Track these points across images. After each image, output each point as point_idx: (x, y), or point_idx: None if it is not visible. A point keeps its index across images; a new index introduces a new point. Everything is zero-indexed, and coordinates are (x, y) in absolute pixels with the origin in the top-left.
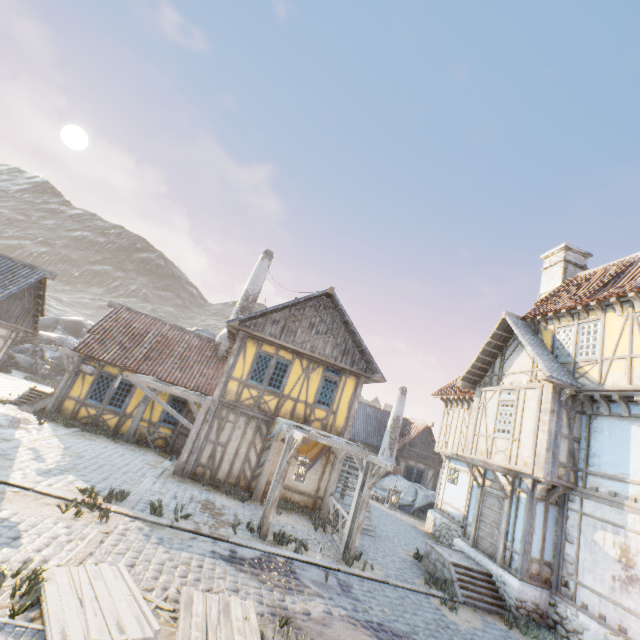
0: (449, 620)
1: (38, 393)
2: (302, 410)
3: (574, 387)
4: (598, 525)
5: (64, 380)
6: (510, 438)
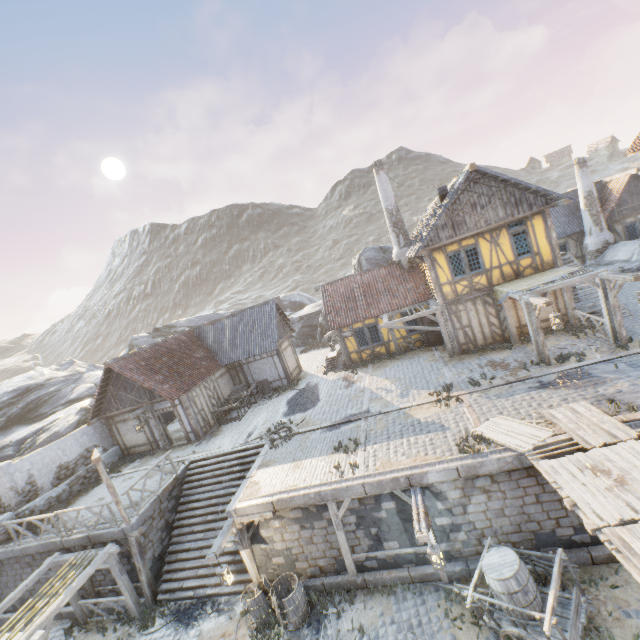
0: None
1: (331, 360)
2: (509, 270)
3: None
4: None
5: (341, 347)
6: None
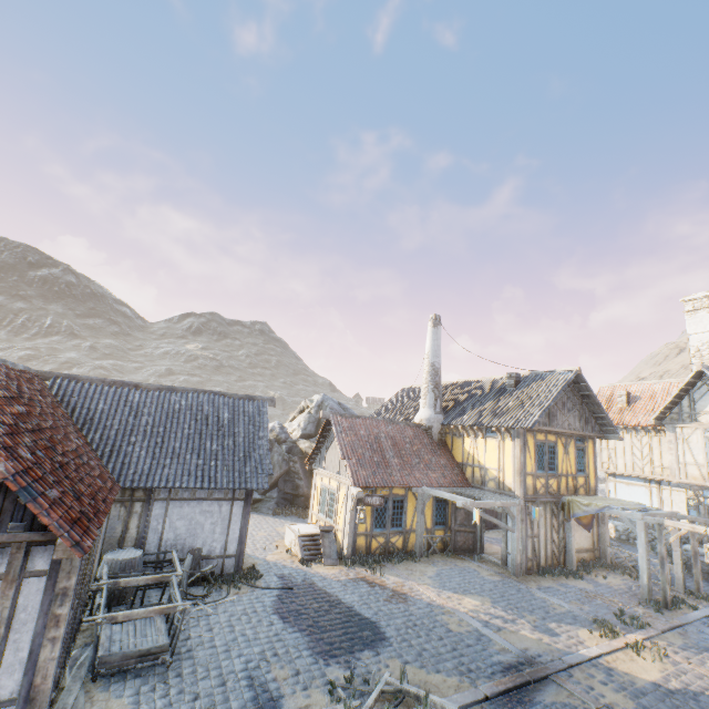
0: None
1: (309, 538)
2: (571, 482)
3: None
4: None
5: (351, 519)
6: None
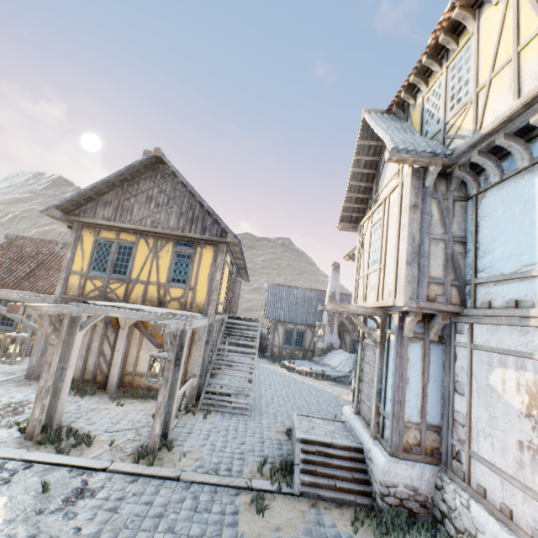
0: (233, 532)
1: None
2: (155, 292)
3: (440, 157)
4: (494, 360)
5: None
6: (378, 267)
